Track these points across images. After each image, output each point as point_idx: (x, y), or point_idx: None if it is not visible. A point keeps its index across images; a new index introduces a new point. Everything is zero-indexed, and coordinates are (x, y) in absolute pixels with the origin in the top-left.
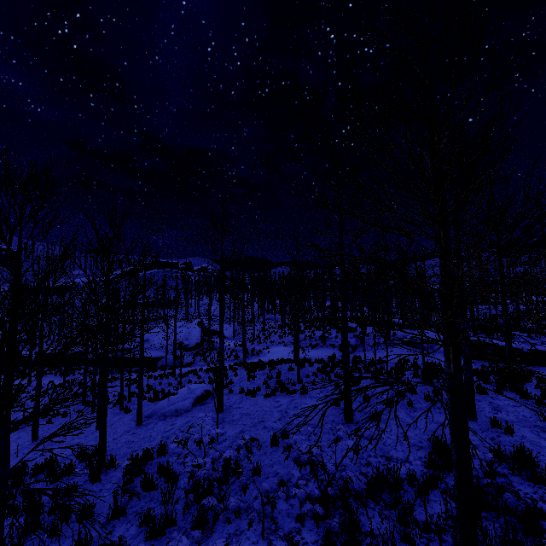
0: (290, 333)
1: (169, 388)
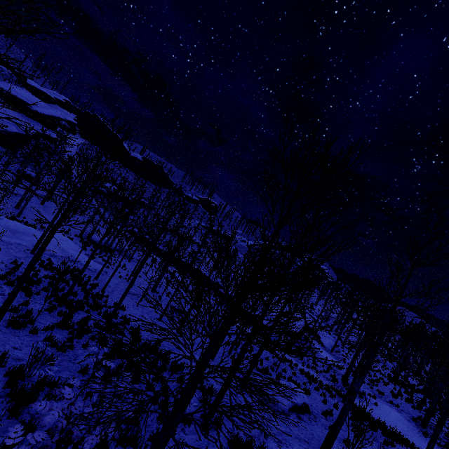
0: (409, 401)
1: (265, 361)
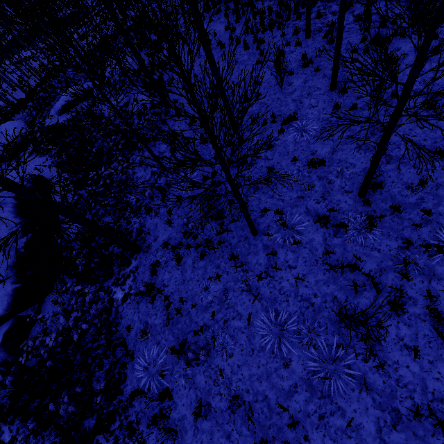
0: None
1: None
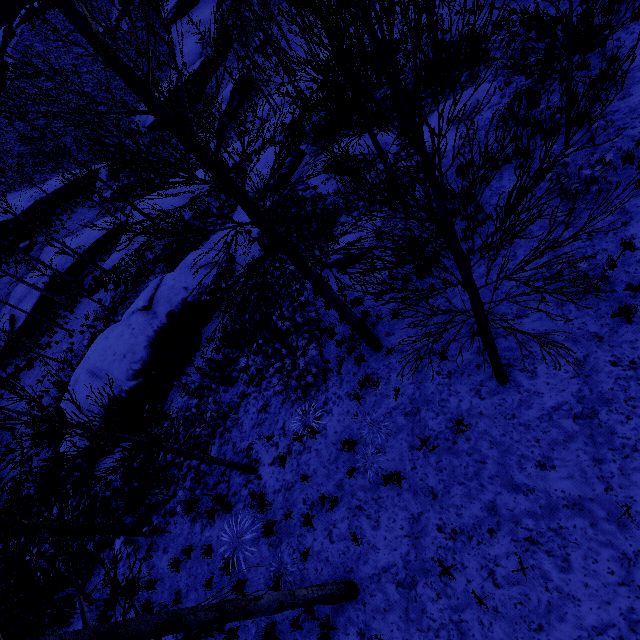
0: None
1: None
